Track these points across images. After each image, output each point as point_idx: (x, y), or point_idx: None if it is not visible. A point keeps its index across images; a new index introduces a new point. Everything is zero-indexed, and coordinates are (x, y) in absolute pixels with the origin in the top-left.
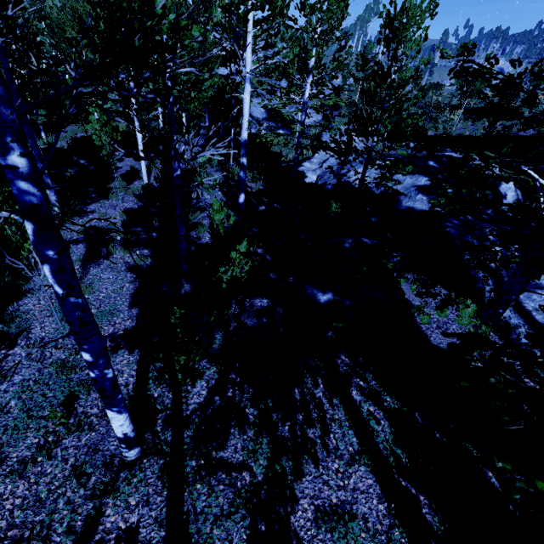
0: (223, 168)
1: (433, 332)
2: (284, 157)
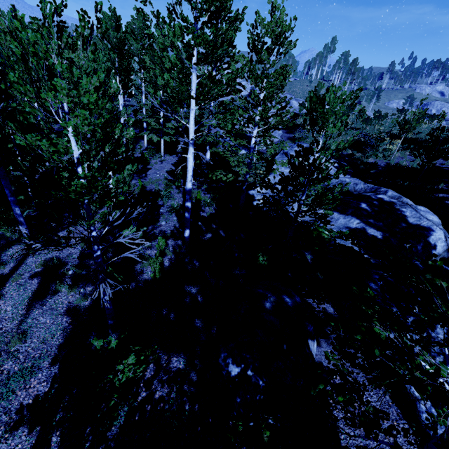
0: (183, 192)
1: (346, 426)
2: (241, 177)
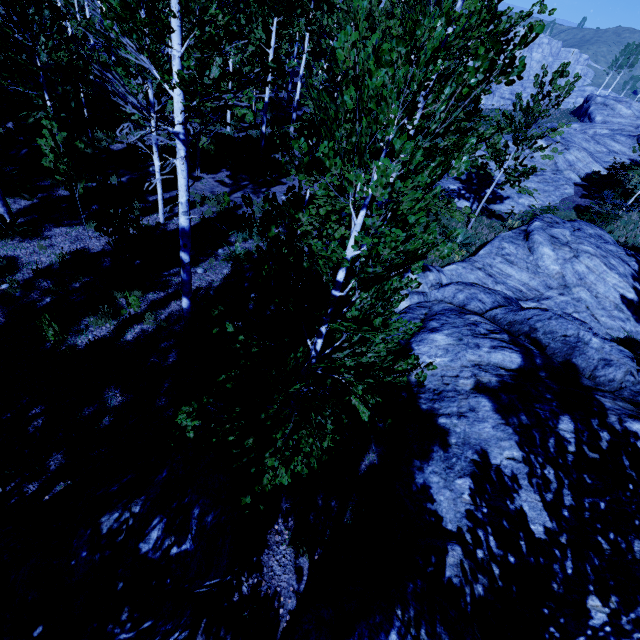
0: None
1: None
2: None
